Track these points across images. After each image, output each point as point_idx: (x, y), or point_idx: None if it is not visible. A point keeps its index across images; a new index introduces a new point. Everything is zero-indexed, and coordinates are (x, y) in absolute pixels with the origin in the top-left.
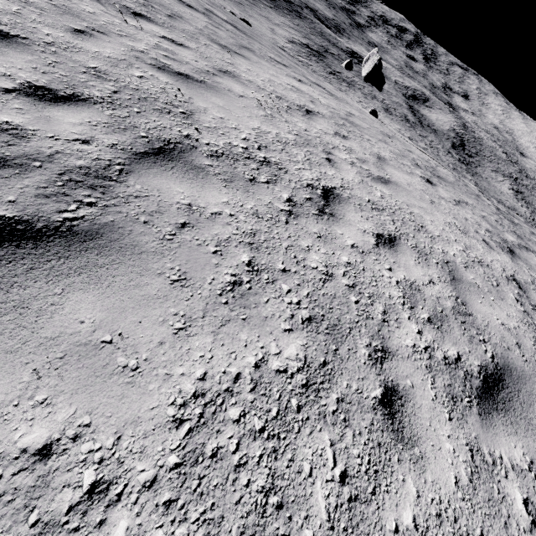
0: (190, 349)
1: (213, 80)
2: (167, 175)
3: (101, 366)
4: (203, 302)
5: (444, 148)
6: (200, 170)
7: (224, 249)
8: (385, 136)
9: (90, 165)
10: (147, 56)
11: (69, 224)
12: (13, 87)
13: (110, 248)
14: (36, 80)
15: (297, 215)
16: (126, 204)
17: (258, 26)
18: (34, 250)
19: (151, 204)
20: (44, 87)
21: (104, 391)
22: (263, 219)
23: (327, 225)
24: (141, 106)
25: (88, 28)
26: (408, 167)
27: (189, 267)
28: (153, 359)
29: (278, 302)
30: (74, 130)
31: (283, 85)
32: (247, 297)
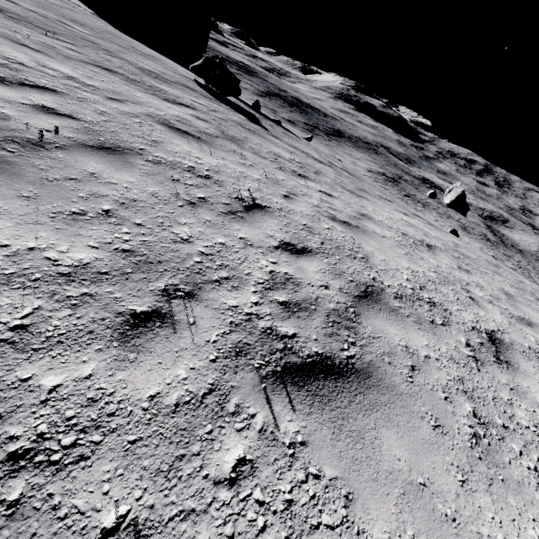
0: (480, 507)
1: (361, 224)
2: (380, 317)
3: (431, 510)
4: (464, 454)
5: (535, 269)
6: (396, 312)
7: (450, 395)
8: (494, 266)
9: (337, 308)
10: (322, 209)
11: (350, 361)
12: (277, 244)
13: (381, 387)
14: (284, 238)
15: (482, 362)
16: (371, 345)
17: (343, 160)
18: (344, 384)
19: (384, 345)
20: (290, 243)
21: (444, 538)
22: (460, 365)
23: (511, 375)
24: (338, 254)
25: (288, 193)
26: (535, 304)
27: (436, 413)
28: (460, 512)
29: (519, 465)
30: (317, 277)
31: (399, 220)
32: (492, 454)
